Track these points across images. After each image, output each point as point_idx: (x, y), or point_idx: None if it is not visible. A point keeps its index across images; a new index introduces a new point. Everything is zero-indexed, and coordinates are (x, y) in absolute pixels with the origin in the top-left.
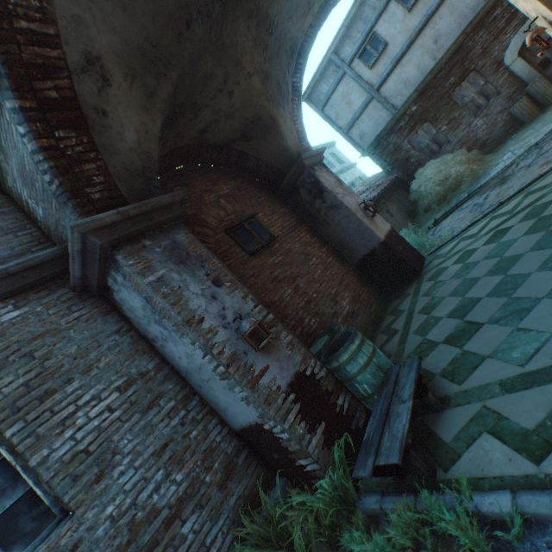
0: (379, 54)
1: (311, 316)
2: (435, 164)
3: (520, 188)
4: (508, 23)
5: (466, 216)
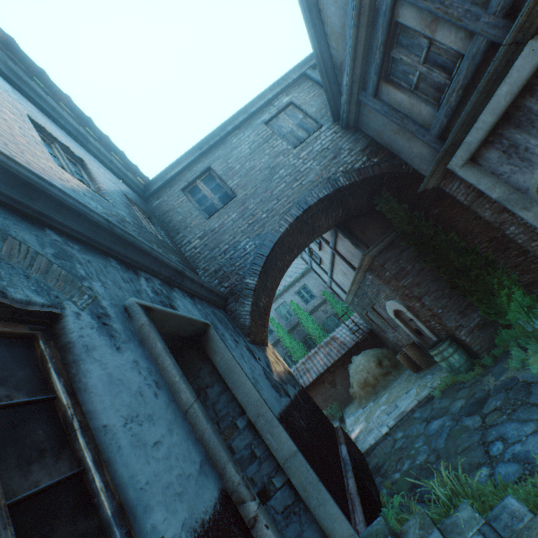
0: (319, 262)
1: None
2: (355, 366)
3: None
4: (378, 293)
5: None
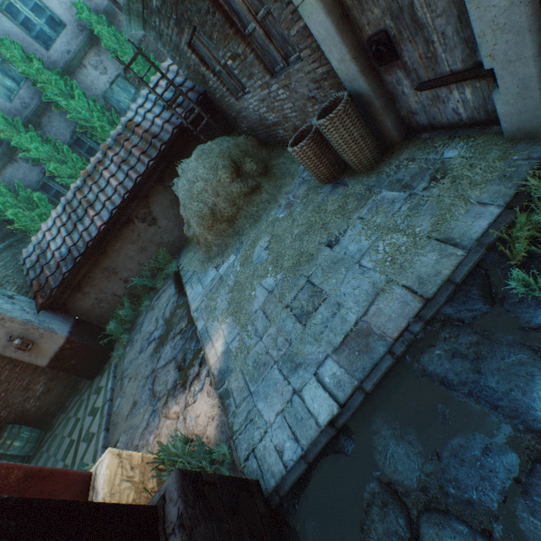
0: None
1: (2, 410)
2: (186, 183)
3: (103, 419)
4: None
5: (143, 340)
